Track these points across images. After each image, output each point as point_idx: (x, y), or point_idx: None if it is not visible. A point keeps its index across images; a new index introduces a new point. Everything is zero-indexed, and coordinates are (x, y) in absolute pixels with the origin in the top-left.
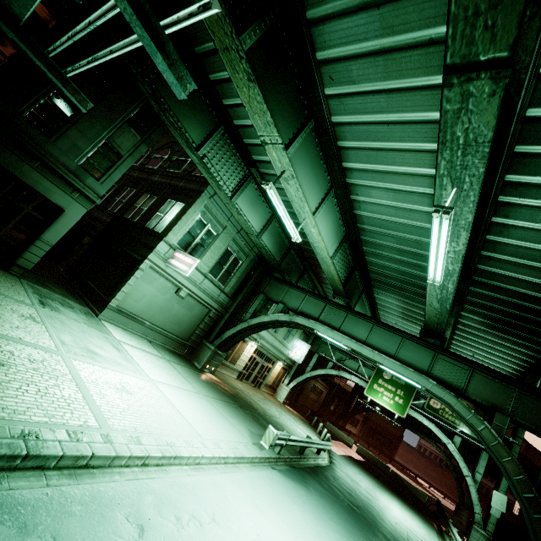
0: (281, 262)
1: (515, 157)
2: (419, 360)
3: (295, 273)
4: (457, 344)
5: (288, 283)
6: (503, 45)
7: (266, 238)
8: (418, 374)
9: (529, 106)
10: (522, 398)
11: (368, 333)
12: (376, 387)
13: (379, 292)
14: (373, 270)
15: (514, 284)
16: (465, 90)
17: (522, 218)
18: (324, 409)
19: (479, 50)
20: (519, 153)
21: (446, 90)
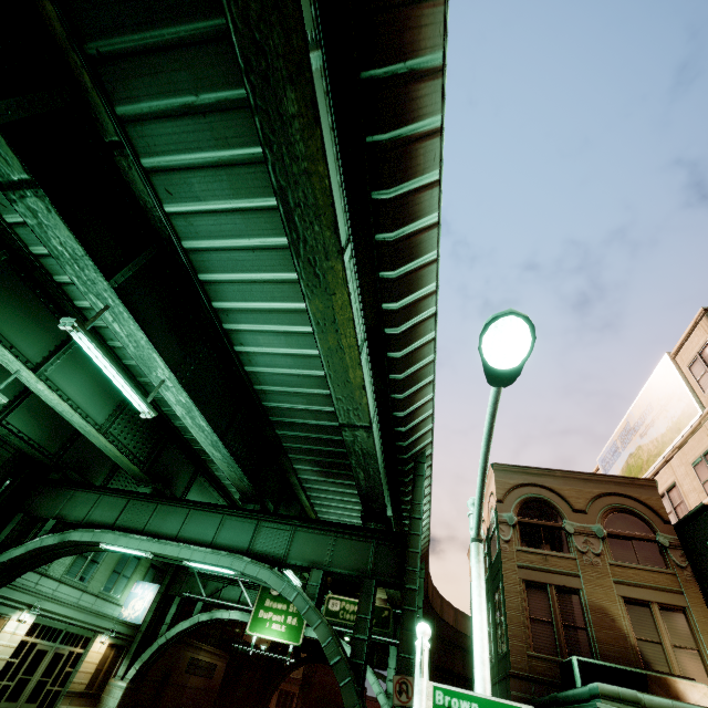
0: (62, 454)
1: (205, 285)
2: (241, 537)
3: (99, 469)
4: (321, 510)
5: (75, 484)
6: (19, 168)
7: (20, 420)
8: (231, 555)
9: (181, 240)
10: (338, 542)
11: (183, 523)
12: (263, 614)
13: (216, 467)
14: (191, 438)
15: (299, 416)
16: (29, 206)
17: (252, 344)
18: (223, 699)
19: (7, 171)
20: (205, 281)
21: (16, 206)
